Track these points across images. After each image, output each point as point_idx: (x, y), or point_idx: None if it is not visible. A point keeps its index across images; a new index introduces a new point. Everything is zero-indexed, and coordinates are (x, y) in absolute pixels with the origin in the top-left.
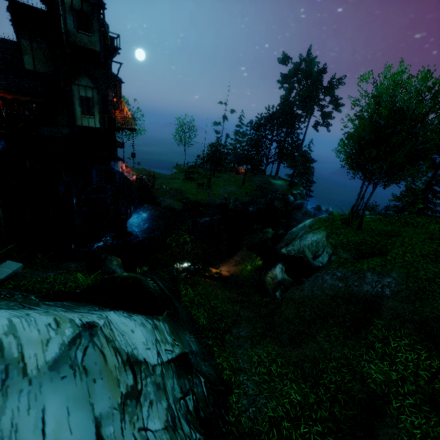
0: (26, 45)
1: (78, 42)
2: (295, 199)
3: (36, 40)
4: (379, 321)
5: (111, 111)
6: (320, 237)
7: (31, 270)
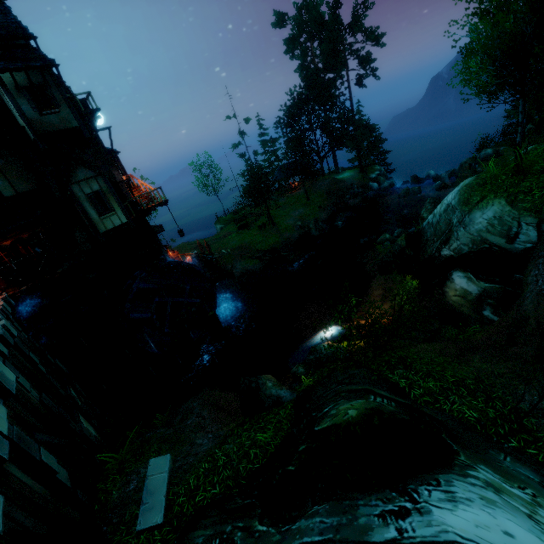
0: None
1: (48, 128)
2: (379, 183)
3: None
4: None
5: (128, 194)
6: (498, 209)
7: (168, 445)
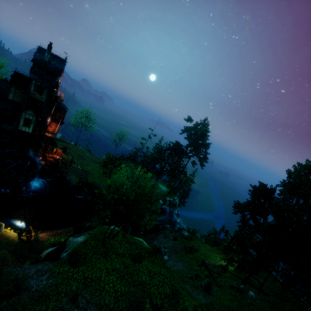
0: (13, 90)
1: (34, 96)
2: (165, 203)
3: (19, 89)
4: (5, 302)
5: (46, 125)
6: (80, 240)
7: None
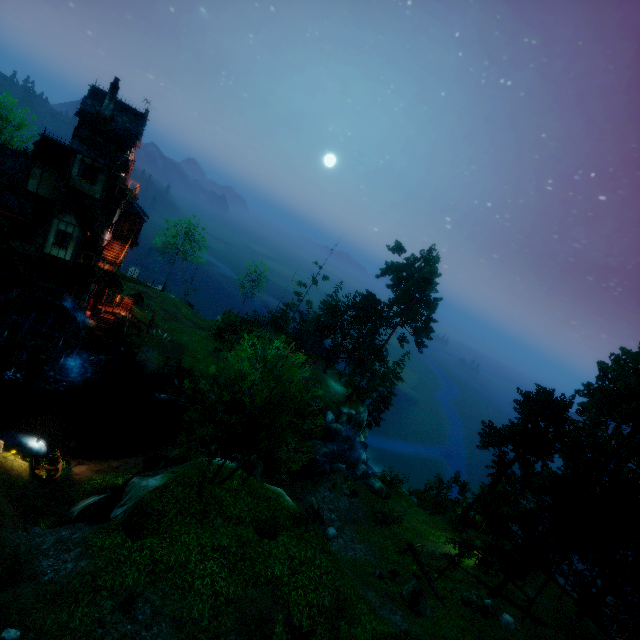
0: (38, 172)
1: (78, 186)
2: (338, 419)
3: (49, 170)
4: None
5: (101, 247)
6: (153, 485)
7: None
